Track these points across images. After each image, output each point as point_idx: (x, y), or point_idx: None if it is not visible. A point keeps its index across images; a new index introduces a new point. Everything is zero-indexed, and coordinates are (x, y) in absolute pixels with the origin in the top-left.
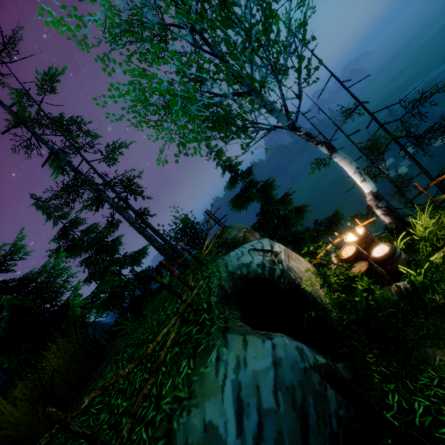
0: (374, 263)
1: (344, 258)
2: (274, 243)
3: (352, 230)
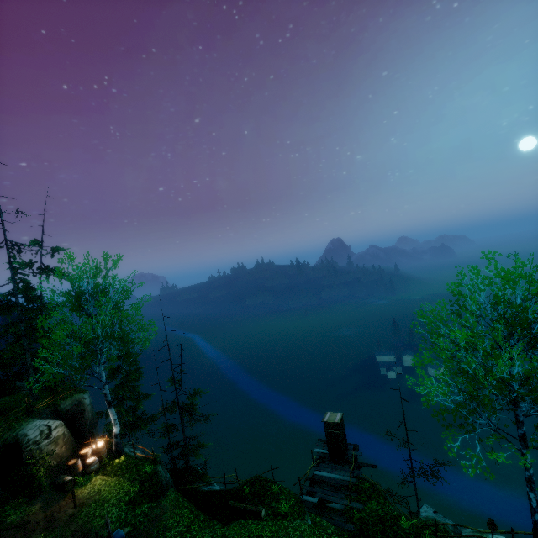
0: (78, 464)
1: (80, 452)
2: (61, 427)
3: (95, 443)
